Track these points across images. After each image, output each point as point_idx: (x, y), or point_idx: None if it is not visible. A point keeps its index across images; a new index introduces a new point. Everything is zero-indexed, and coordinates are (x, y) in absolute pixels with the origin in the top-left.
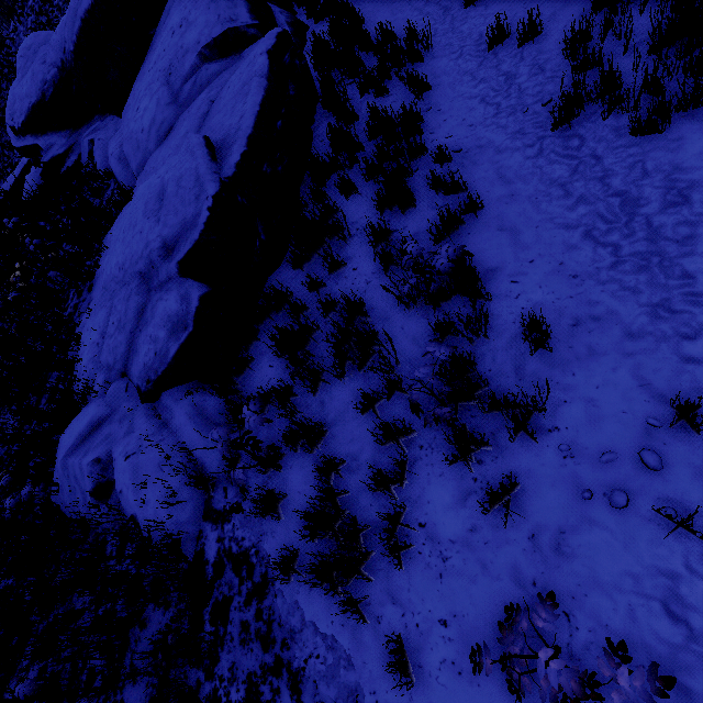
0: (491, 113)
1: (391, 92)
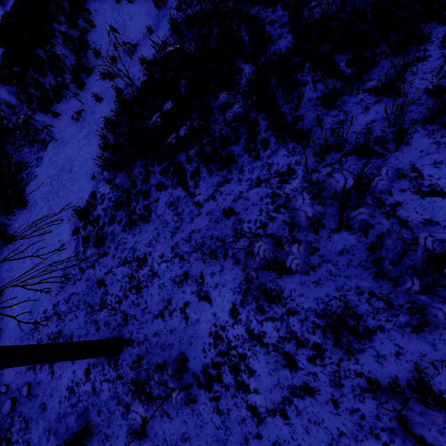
0: None
1: None
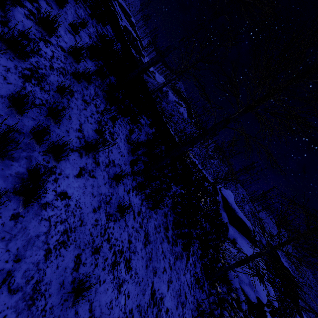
0: None
1: None
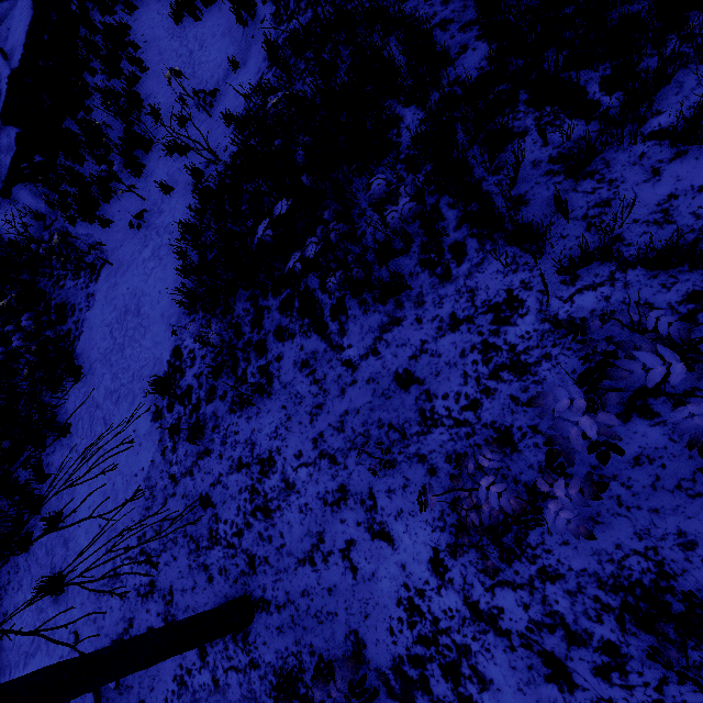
0: (160, 20)
1: (119, 13)
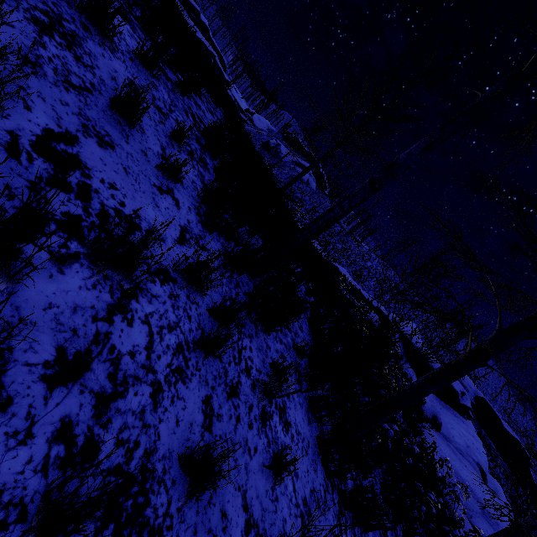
0: None
1: None
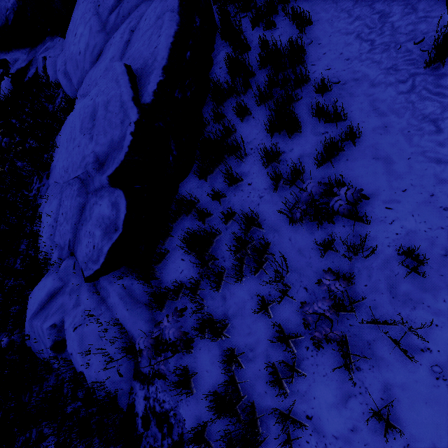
0: (366, 49)
1: (278, 26)
